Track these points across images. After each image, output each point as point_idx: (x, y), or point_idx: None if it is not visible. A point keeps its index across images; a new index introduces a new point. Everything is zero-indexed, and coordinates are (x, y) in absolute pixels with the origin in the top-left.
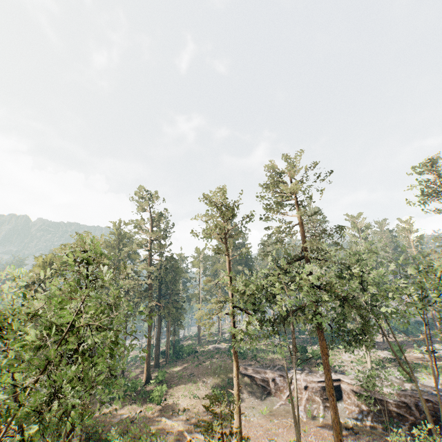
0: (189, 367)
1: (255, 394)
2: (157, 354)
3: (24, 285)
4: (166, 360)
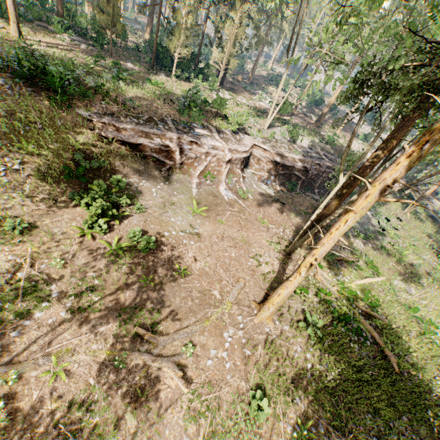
0: None
1: (149, 176)
2: None
3: None
4: None
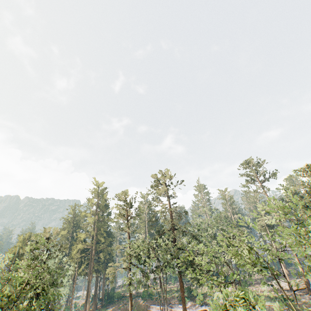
0: (115, 309)
1: None
2: (95, 300)
3: (10, 263)
4: (102, 304)
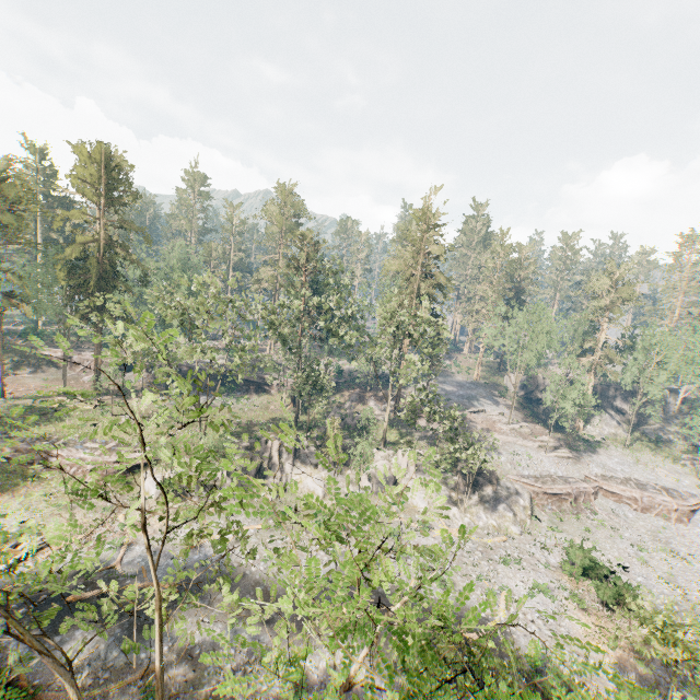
0: None
1: (46, 369)
2: None
3: None
4: None
